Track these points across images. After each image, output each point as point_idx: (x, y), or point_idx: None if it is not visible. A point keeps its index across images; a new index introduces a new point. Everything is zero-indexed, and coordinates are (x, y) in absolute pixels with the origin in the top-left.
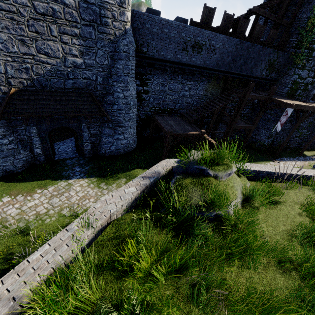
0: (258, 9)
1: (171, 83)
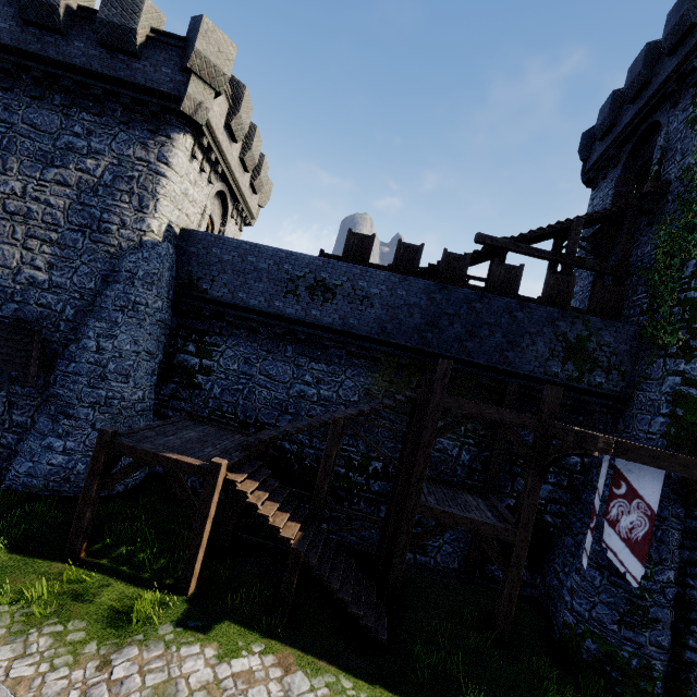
0: (489, 237)
1: (267, 360)
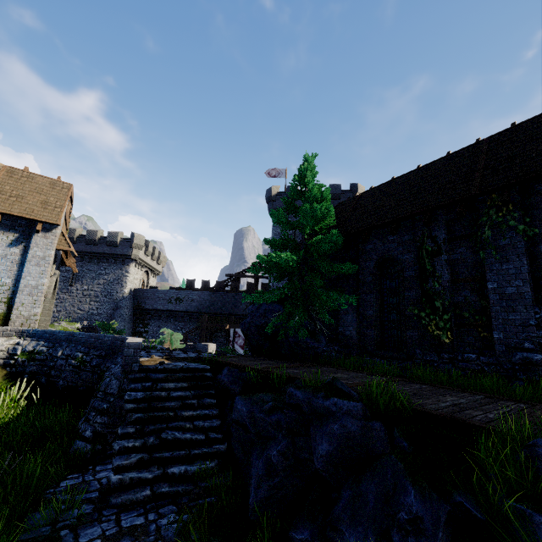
0: (229, 274)
1: (165, 324)
